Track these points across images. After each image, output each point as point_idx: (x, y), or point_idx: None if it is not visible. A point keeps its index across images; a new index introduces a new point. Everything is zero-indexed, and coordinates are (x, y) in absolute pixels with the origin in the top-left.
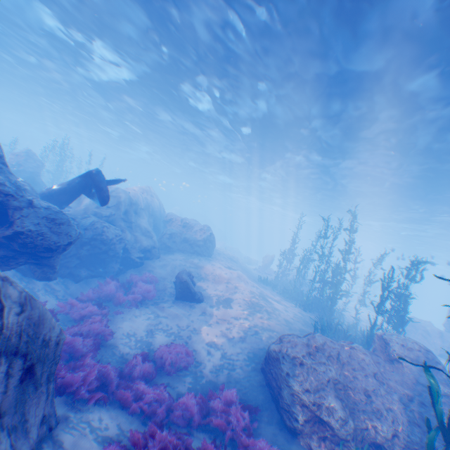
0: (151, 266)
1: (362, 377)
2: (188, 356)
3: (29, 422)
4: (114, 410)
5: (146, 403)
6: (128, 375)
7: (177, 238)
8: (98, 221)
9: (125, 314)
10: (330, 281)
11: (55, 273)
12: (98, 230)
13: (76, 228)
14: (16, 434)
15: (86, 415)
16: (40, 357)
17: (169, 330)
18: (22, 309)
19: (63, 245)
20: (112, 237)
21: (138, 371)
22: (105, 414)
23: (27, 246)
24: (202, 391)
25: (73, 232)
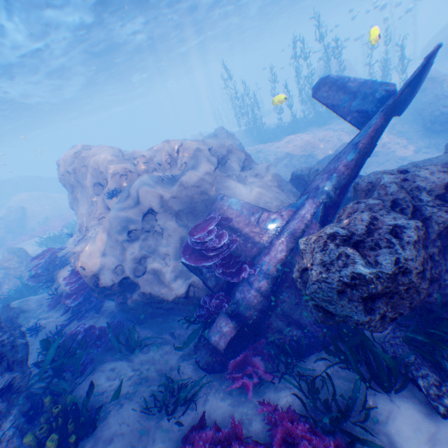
0: None
1: None
2: None
3: None
4: None
5: None
6: None
7: None
8: None
9: None
10: None
11: None
12: None
13: None
14: None
15: None
16: None
17: None
18: None
19: None
20: None
21: None
22: None
23: None
24: None
25: None
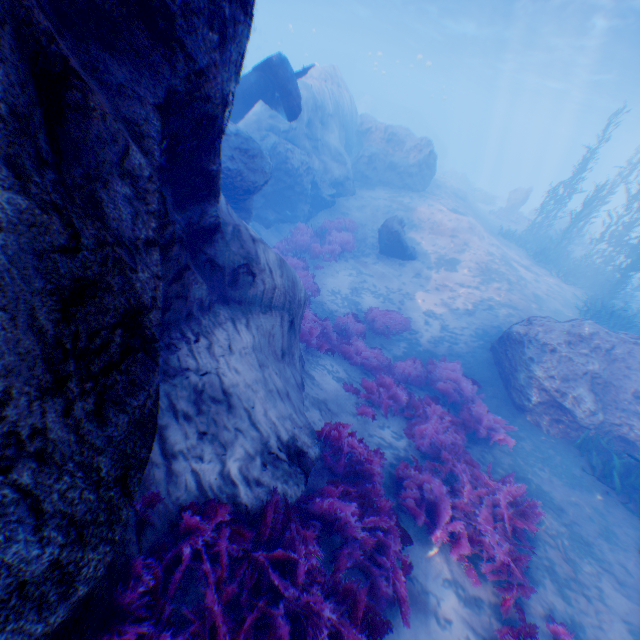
0: (345, 208)
1: (635, 378)
2: (401, 323)
3: (294, 359)
4: (338, 360)
5: (365, 359)
6: (342, 332)
7: (379, 163)
8: (280, 145)
9: (325, 270)
10: (633, 245)
11: (249, 220)
12: (282, 158)
13: (268, 161)
14: (290, 365)
15: (319, 360)
16: (295, 312)
17: (377, 293)
18: (280, 271)
19: (259, 186)
20: (297, 167)
21: (352, 331)
22: (333, 362)
23: (226, 189)
24: (417, 358)
25: (267, 168)
